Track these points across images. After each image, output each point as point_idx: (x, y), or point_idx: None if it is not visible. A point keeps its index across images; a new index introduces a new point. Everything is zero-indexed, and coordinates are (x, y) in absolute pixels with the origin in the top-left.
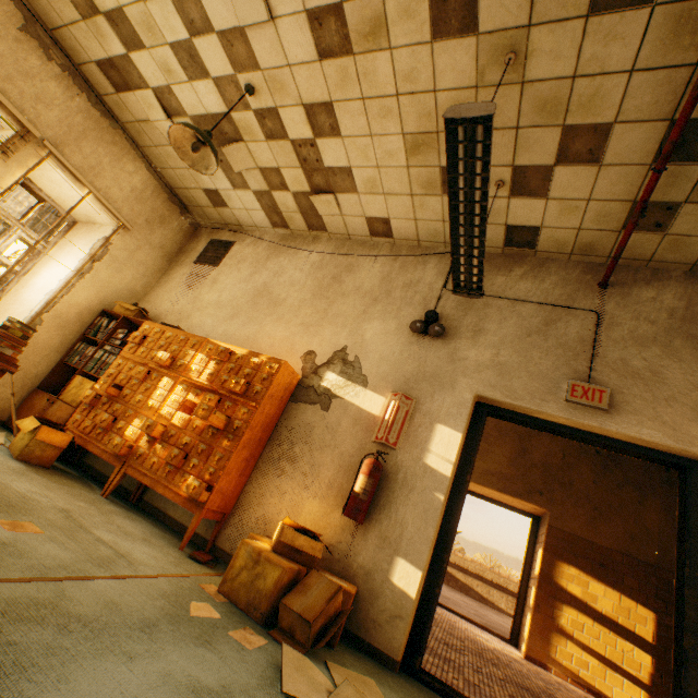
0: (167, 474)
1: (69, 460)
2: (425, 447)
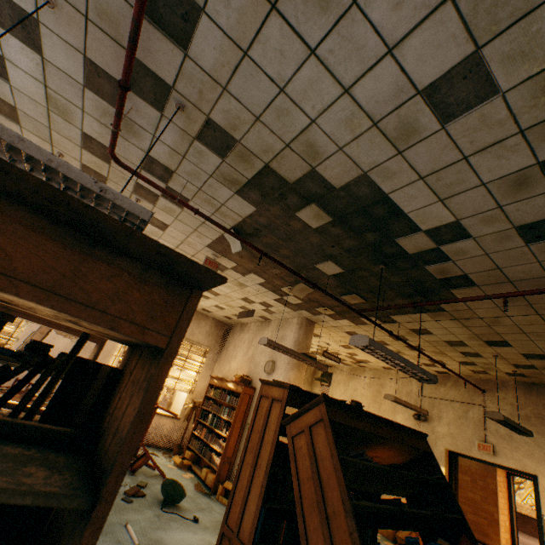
0: None
1: None
2: None
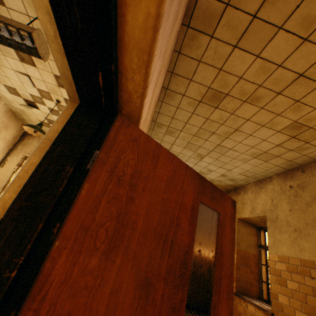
0: None
1: None
2: None
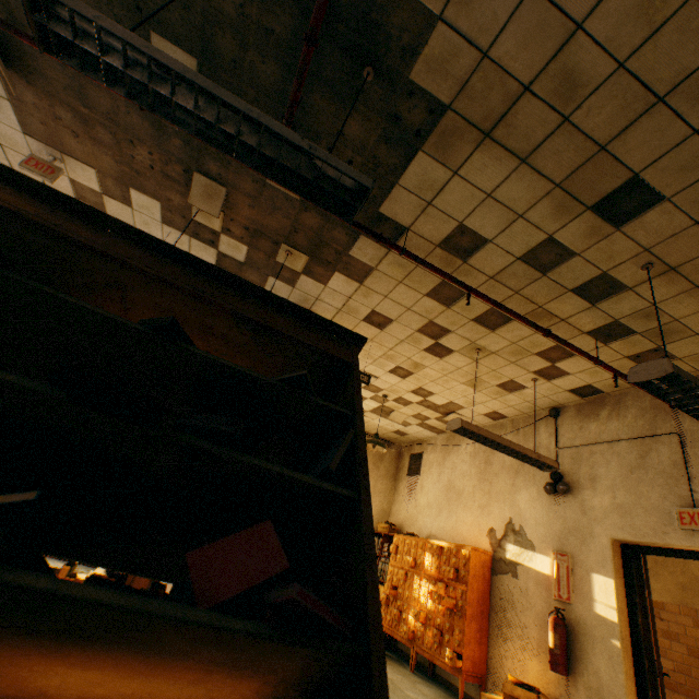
0: (436, 649)
1: (390, 647)
2: (590, 597)
